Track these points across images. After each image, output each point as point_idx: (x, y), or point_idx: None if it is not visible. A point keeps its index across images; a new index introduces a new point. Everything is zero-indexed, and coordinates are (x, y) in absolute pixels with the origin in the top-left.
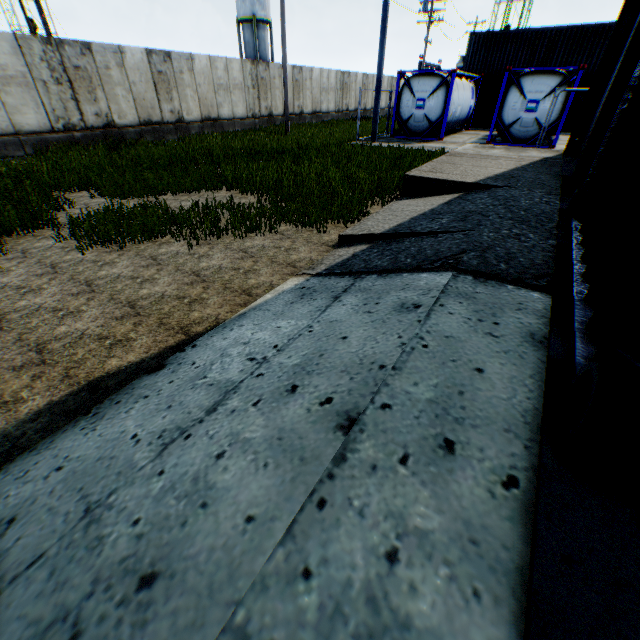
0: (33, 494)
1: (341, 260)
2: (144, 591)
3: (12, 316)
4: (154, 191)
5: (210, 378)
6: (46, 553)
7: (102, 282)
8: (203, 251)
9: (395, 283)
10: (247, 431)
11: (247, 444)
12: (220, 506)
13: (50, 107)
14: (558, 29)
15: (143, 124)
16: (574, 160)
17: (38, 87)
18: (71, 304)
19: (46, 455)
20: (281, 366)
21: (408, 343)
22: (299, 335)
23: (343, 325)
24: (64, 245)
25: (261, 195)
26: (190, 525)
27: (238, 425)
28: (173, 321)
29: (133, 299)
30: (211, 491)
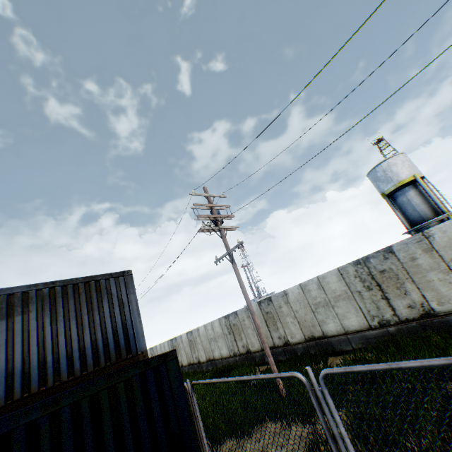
0: None
1: None
2: None
3: None
4: None
5: None
6: None
7: None
8: None
9: None
10: None
11: None
12: None
13: None
14: None
15: None
16: None
17: None
18: None
19: None
20: None
21: None
22: None
23: None
24: None
25: None
26: None
27: None
28: None
29: None
30: None
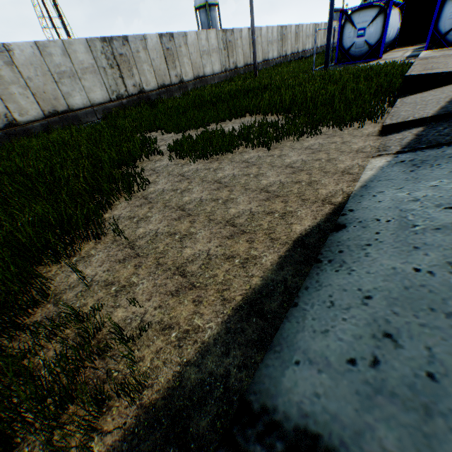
0: (373, 316)
1: (408, 140)
2: None
3: (187, 206)
4: (202, 124)
5: (424, 225)
6: None
7: (226, 180)
8: (277, 153)
9: None
10: None
11: None
12: None
13: (108, 85)
14: None
15: (160, 88)
16: None
17: (100, 72)
18: (220, 195)
19: (329, 290)
20: None
21: None
22: None
23: None
24: (174, 163)
25: (280, 114)
26: None
27: None
28: (309, 197)
29: (261, 187)
30: None
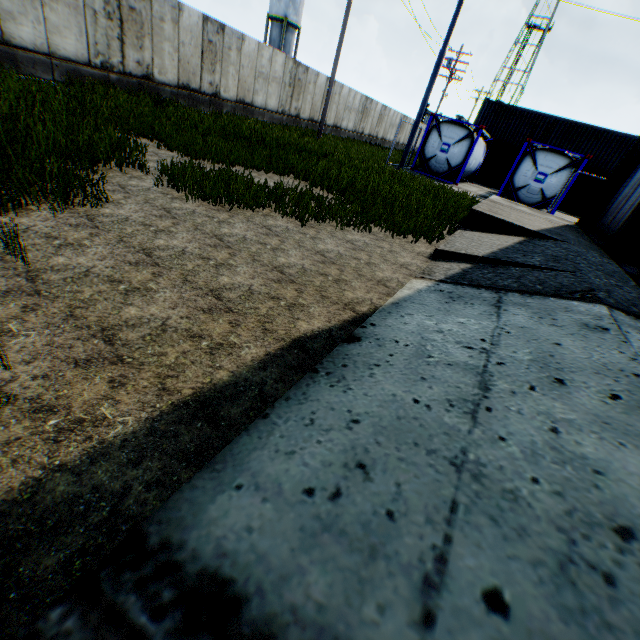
0: (353, 443)
1: (455, 273)
2: (634, 542)
3: (158, 253)
4: (225, 159)
5: (439, 358)
6: (457, 500)
7: (231, 239)
8: (312, 233)
9: (550, 304)
10: (556, 412)
11: (573, 424)
12: (618, 475)
13: (93, 39)
14: (556, 119)
15: (180, 87)
16: (592, 233)
17: (87, 14)
18: (215, 255)
19: (315, 406)
20: (515, 359)
21: (636, 359)
22: (498, 334)
23: (540, 332)
24: (162, 190)
25: (331, 192)
26: (606, 488)
27: (537, 406)
28: (332, 296)
29: (276, 264)
30: (588, 461)
